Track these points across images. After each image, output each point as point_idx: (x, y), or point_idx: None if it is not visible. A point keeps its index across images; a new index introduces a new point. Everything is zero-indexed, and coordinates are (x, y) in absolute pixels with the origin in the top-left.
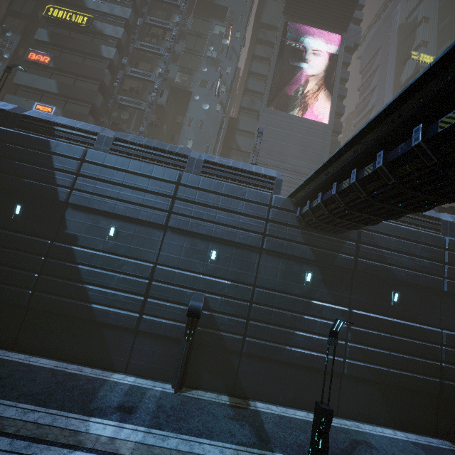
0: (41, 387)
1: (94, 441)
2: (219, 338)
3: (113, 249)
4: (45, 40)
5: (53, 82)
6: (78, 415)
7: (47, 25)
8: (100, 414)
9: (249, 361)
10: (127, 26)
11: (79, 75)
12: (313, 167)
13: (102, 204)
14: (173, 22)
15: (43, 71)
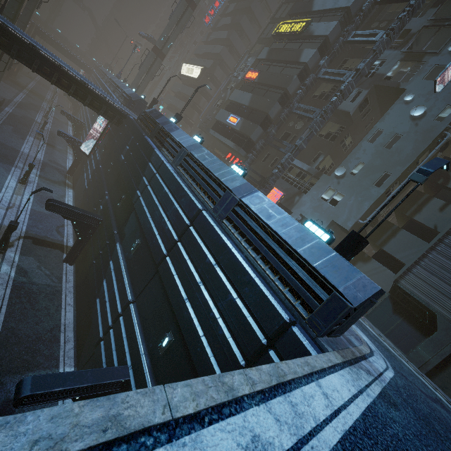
0: (27, 333)
1: None
2: None
3: (129, 261)
4: (263, 58)
5: (250, 96)
6: None
7: (273, 42)
8: None
9: None
10: (348, 17)
11: (271, 86)
12: None
13: (143, 216)
14: None
15: (250, 86)
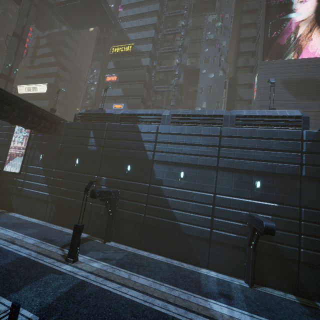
0: (168, 274)
1: (220, 316)
2: (276, 248)
3: (184, 186)
4: (113, 67)
5: (120, 90)
6: (199, 296)
7: (112, 58)
8: (211, 297)
9: (307, 268)
10: (153, 41)
11: (132, 81)
12: (317, 97)
13: (173, 158)
14: (179, 26)
15: (114, 85)
